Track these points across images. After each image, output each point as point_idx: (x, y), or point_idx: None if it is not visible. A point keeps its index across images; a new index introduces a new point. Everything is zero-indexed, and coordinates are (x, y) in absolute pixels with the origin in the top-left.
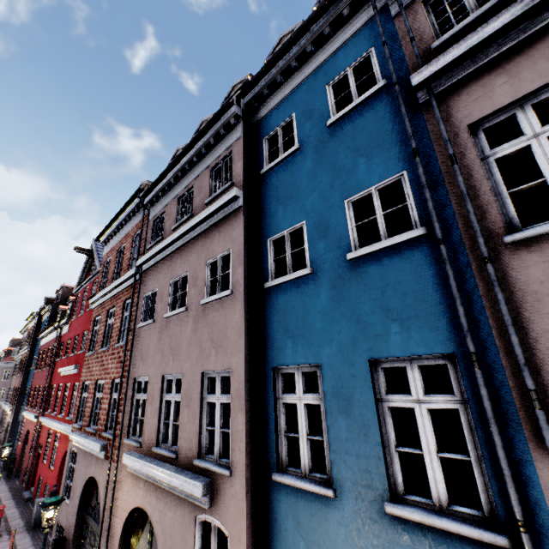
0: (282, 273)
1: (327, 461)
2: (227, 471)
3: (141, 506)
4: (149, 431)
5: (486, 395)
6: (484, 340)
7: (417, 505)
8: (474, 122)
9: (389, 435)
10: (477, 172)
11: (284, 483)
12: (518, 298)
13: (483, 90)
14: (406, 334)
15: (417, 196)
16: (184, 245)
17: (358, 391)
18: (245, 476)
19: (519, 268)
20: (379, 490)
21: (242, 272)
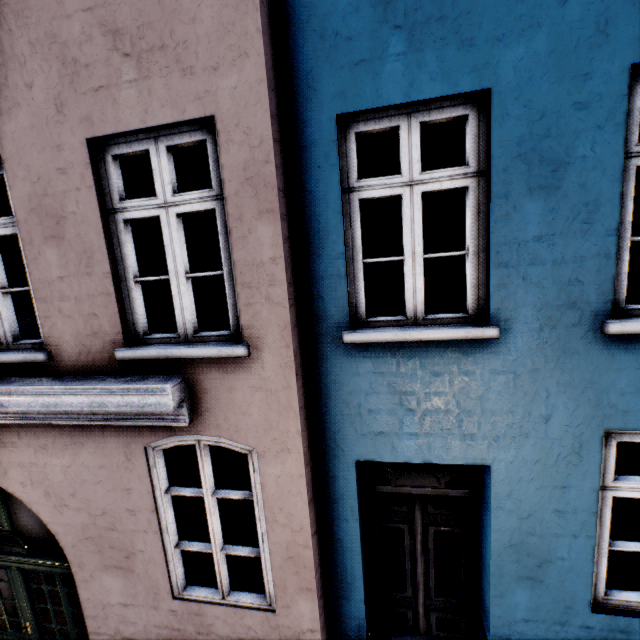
0: None
1: (471, 289)
2: (239, 348)
3: None
4: None
5: None
6: None
7: None
8: None
9: (624, 218)
10: None
11: (377, 342)
12: None
13: None
14: None
15: None
16: None
17: (589, 139)
18: (292, 347)
19: None
20: (594, 306)
21: None
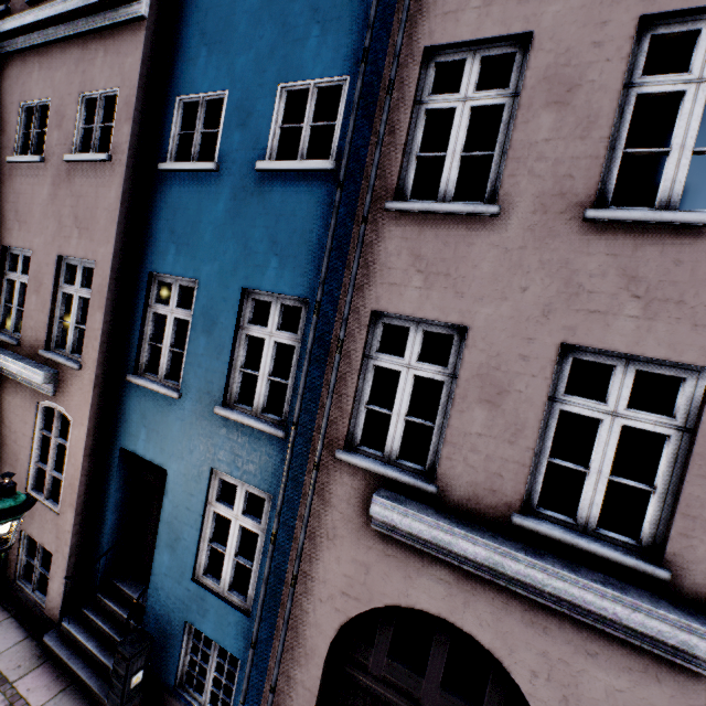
0: (200, 158)
1: (182, 372)
2: (76, 365)
3: None
4: None
5: (312, 338)
6: (333, 294)
7: (241, 411)
8: (432, 47)
9: (239, 357)
10: (404, 117)
11: (137, 384)
12: (371, 265)
13: (458, 4)
14: (281, 271)
15: (347, 118)
16: (46, 45)
17: (225, 315)
18: (96, 372)
19: (384, 237)
20: (216, 397)
21: (128, 133)
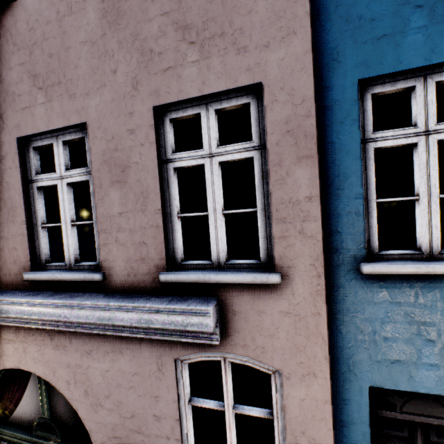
0: None
1: None
2: (274, 276)
3: (17, 367)
4: (4, 247)
5: None
6: None
7: None
8: None
9: None
10: None
11: (398, 273)
12: None
13: None
14: None
15: None
16: None
17: None
18: (324, 276)
19: None
20: None
21: None
